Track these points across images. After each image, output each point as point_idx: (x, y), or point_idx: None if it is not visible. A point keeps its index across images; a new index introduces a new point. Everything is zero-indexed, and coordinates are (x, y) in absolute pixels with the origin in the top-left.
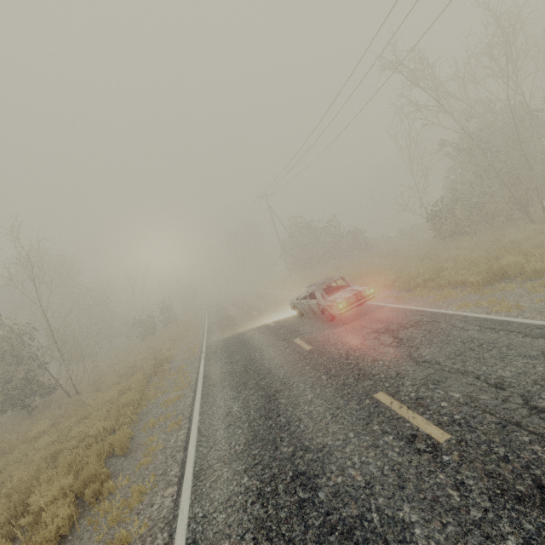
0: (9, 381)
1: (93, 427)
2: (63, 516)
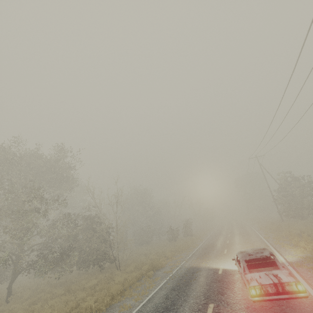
0: (99, 250)
1: (86, 302)
2: None
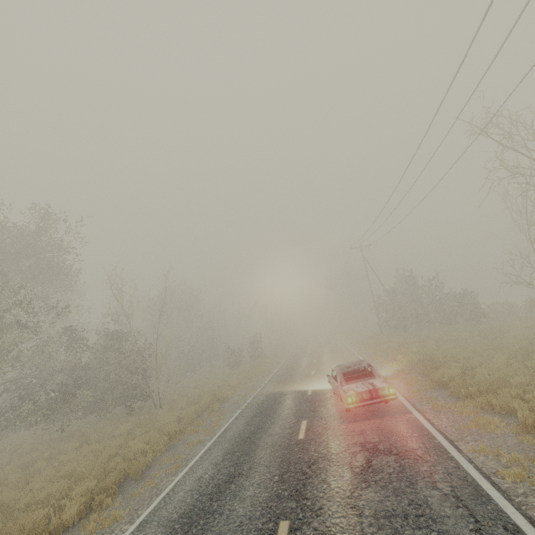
0: (124, 384)
1: (135, 445)
2: (72, 511)
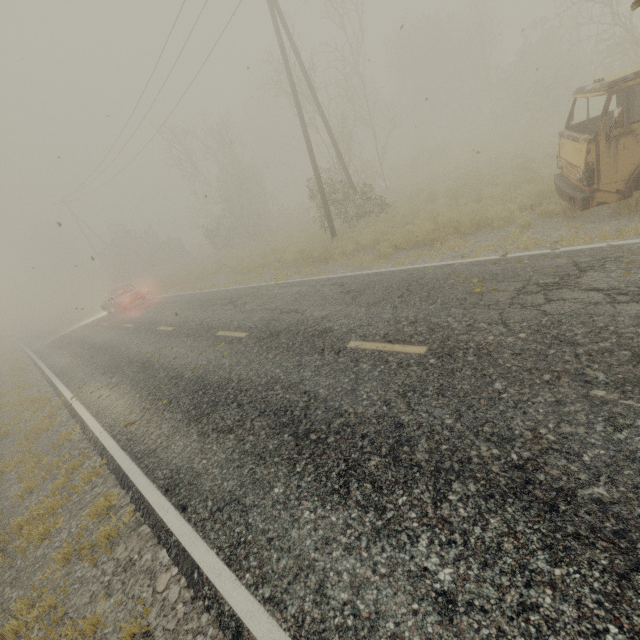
0: None
1: None
2: None
